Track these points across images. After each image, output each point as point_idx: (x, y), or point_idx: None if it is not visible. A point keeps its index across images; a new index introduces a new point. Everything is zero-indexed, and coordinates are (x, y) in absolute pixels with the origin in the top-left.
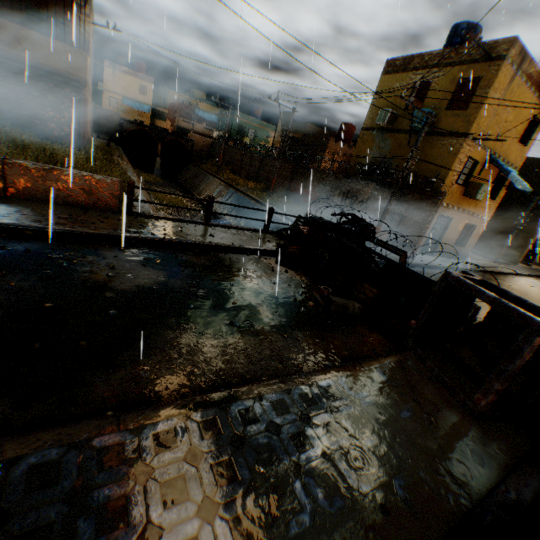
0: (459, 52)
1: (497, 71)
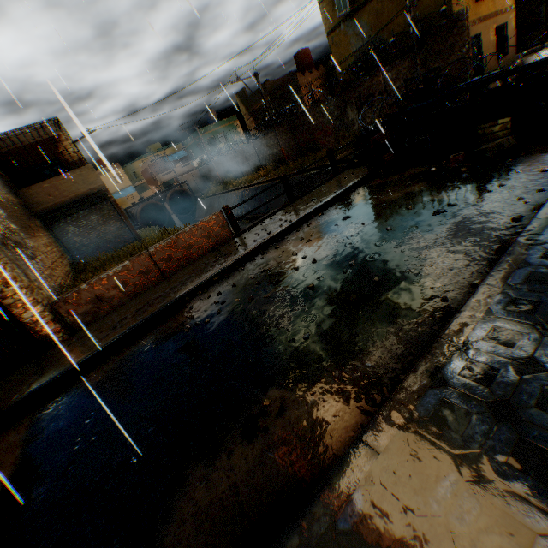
0: None
1: None
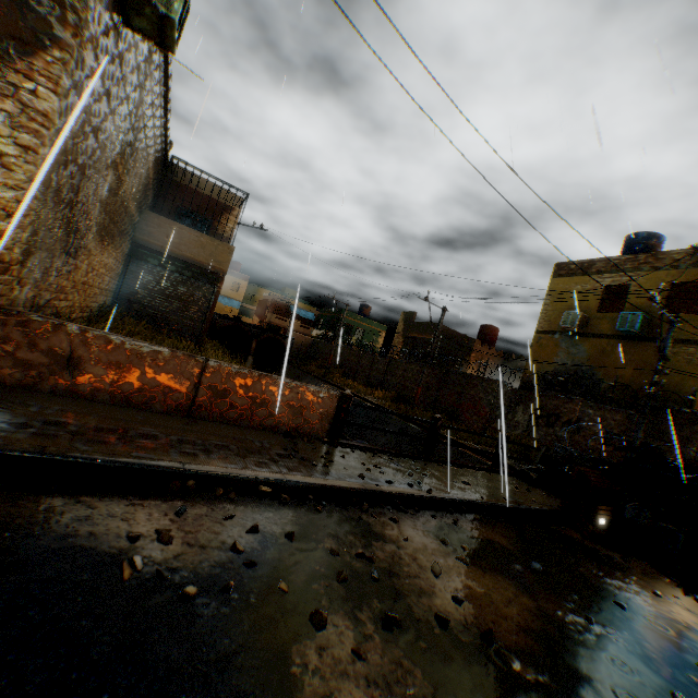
0: (658, 257)
1: None
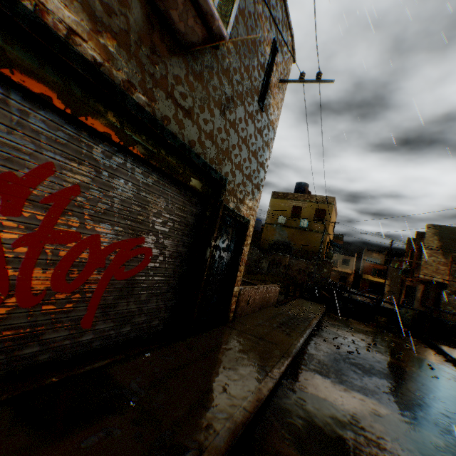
0: (312, 197)
1: (332, 208)
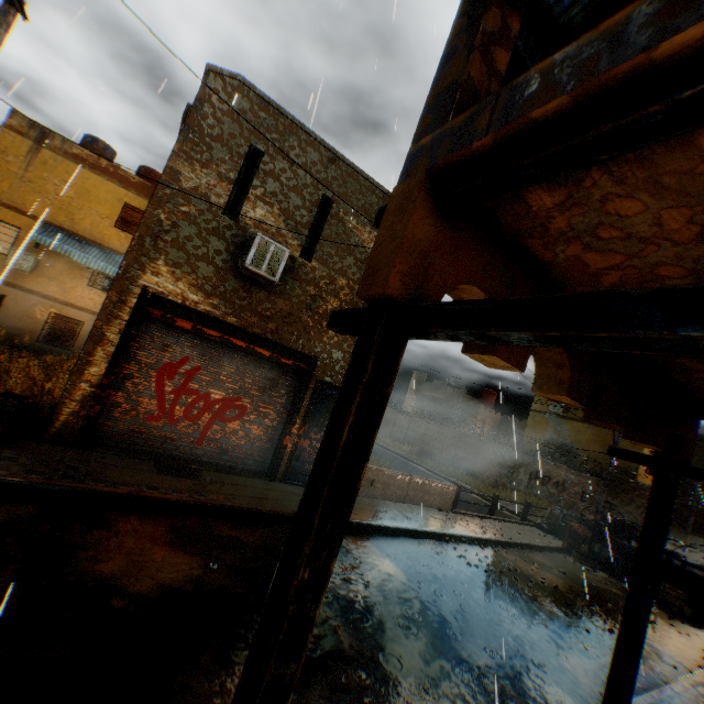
0: None
1: None
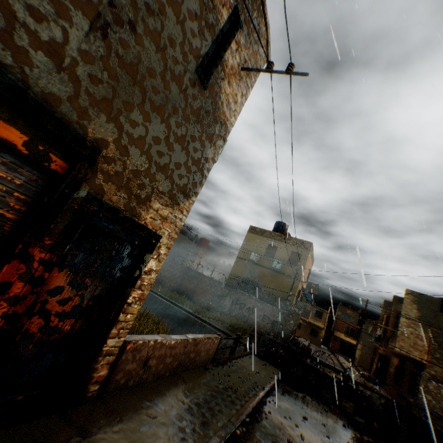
0: (289, 238)
1: (308, 254)
